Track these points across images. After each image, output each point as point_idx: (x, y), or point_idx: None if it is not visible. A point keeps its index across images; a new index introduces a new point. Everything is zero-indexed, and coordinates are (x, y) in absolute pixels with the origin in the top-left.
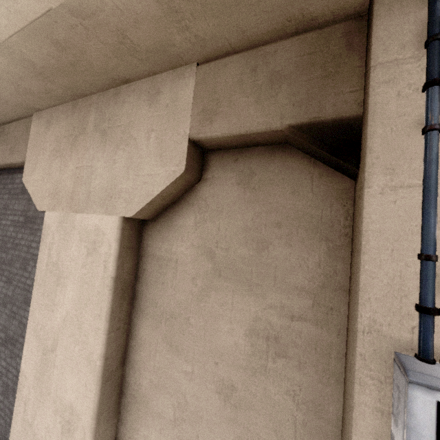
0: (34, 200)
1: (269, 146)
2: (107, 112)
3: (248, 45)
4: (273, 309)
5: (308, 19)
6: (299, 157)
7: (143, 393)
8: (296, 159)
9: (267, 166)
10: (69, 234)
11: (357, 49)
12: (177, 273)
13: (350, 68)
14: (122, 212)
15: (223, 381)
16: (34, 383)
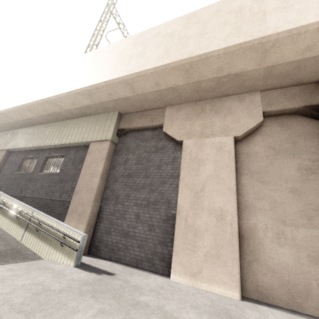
0: (174, 137)
1: (288, 115)
2: (216, 105)
3: (280, 87)
4: (305, 160)
5: (301, 82)
6: (301, 117)
7: (250, 203)
8: (300, 118)
9: (289, 120)
10: (203, 146)
11: (318, 89)
12: (257, 157)
13: (317, 93)
14: (234, 135)
15: (291, 188)
16: (191, 207)
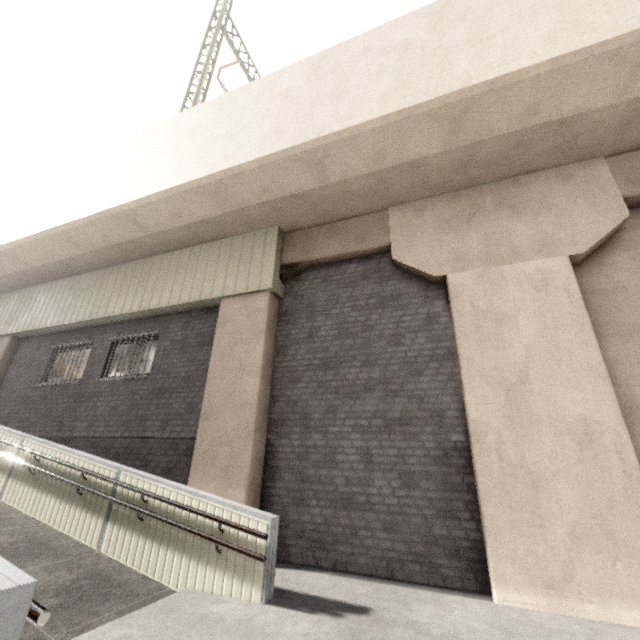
0: (424, 270)
1: None
2: (509, 194)
3: None
4: None
5: None
6: None
7: None
8: None
9: None
10: (499, 283)
11: None
12: (628, 295)
13: None
14: (570, 252)
15: None
16: (505, 423)
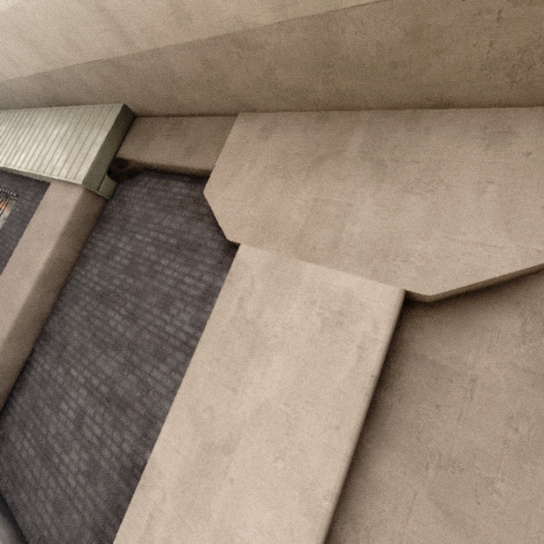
0: (222, 224)
1: None
2: (391, 138)
3: None
4: None
5: None
6: None
7: None
8: None
9: None
10: (287, 288)
11: None
12: (472, 398)
13: None
14: (410, 285)
15: None
16: (177, 489)
